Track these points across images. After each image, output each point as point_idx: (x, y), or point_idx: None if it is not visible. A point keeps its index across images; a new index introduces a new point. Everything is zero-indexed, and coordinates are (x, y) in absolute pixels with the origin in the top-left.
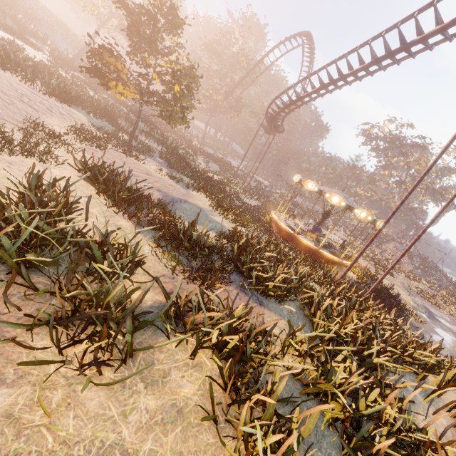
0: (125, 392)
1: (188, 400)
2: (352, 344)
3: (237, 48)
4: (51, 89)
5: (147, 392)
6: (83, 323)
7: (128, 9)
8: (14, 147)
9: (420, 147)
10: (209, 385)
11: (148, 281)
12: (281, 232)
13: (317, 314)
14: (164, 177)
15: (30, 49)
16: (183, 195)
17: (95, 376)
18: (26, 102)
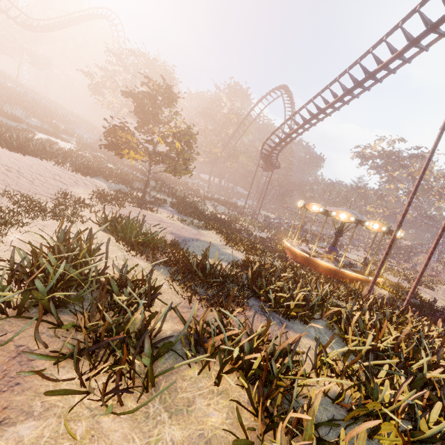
0: (148, 423)
1: (216, 430)
2: (394, 357)
3: (226, 109)
4: (77, 167)
5: (171, 422)
6: (105, 355)
7: (134, 96)
8: (48, 213)
9: (417, 157)
10: (237, 409)
11: None
12: (297, 258)
13: (348, 331)
14: (175, 221)
15: (61, 142)
16: (194, 235)
17: (118, 407)
18: (57, 180)
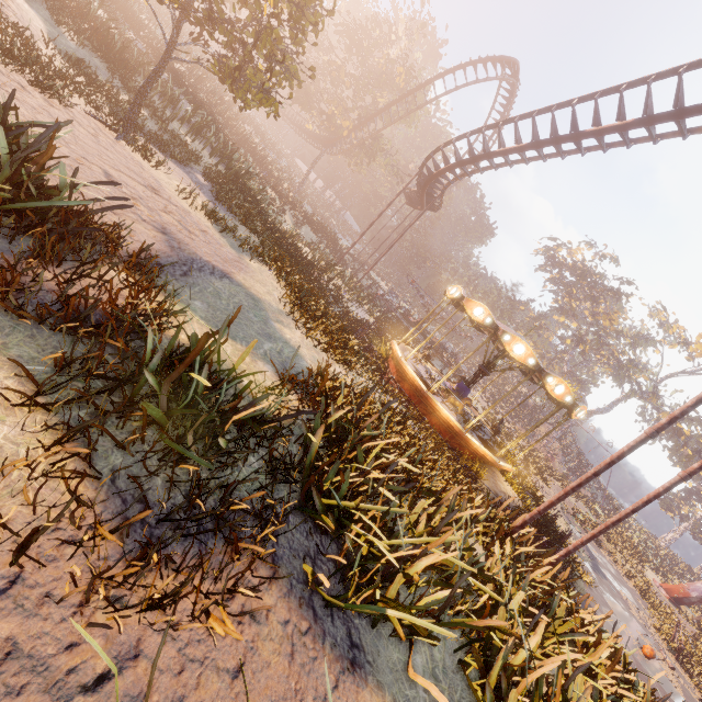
0: None
1: None
2: None
3: (396, 52)
4: None
5: None
6: None
7: None
8: None
9: (620, 295)
10: None
11: None
12: (404, 382)
13: (509, 699)
14: (194, 209)
15: None
16: (225, 260)
17: None
18: None
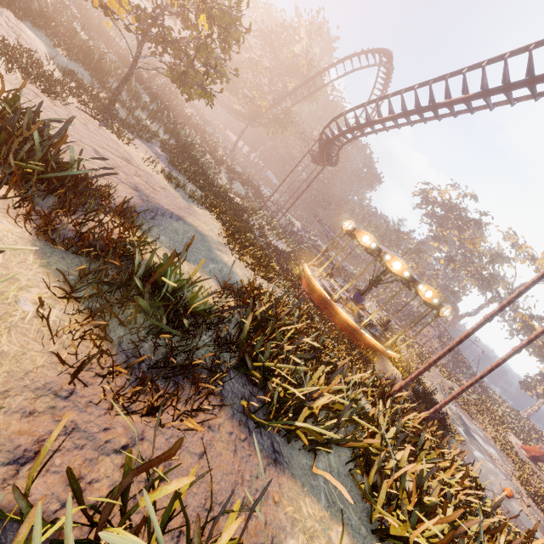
0: None
1: None
2: None
3: (299, 48)
4: None
5: None
6: None
7: None
8: None
9: (479, 224)
10: None
11: None
12: (313, 294)
13: (381, 489)
14: (156, 173)
15: None
16: (179, 208)
17: None
18: None
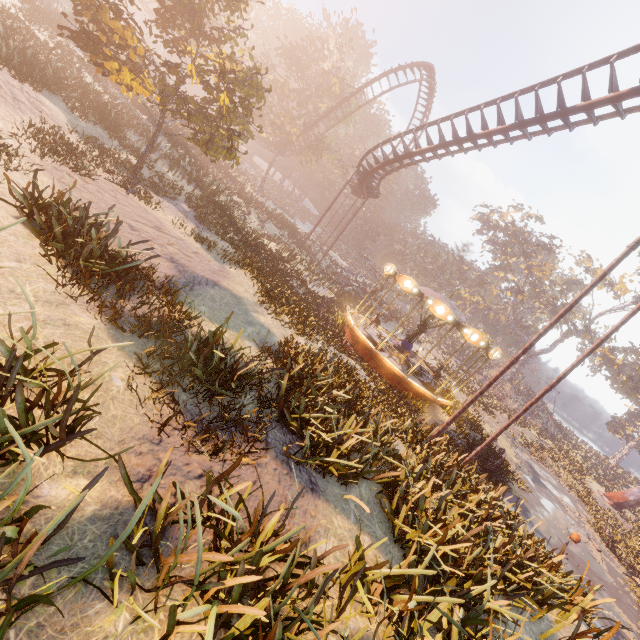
0: None
1: None
2: (455, 581)
3: (330, 64)
4: (4, 53)
5: None
6: None
7: None
8: None
9: (547, 249)
10: None
11: (98, 460)
12: (357, 345)
13: (402, 510)
14: (186, 237)
15: None
16: (213, 273)
17: None
18: None
